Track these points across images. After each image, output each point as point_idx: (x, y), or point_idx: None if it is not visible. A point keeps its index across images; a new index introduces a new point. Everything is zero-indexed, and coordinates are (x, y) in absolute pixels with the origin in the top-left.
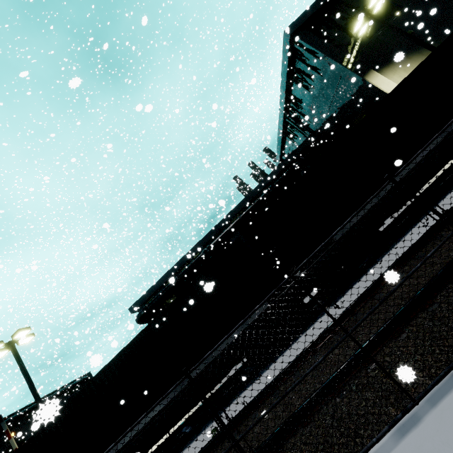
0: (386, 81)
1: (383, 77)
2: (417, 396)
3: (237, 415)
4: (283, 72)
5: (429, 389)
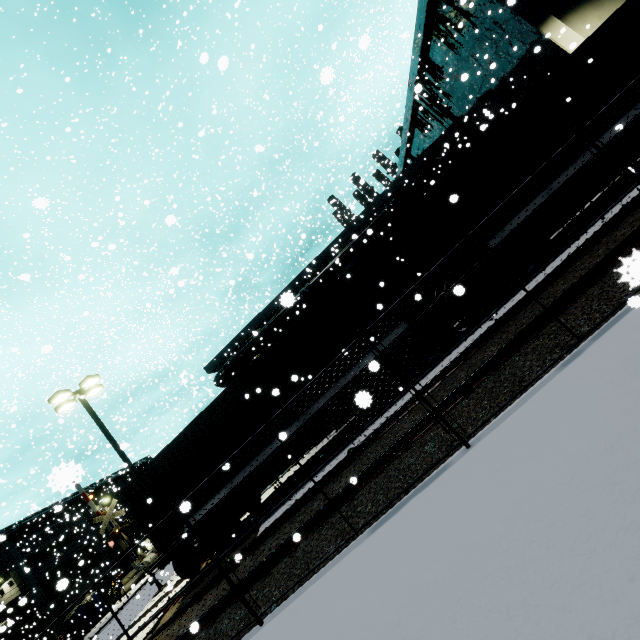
0: (570, 34)
1: (567, 28)
2: (582, 335)
3: (380, 426)
4: (419, 21)
5: (594, 328)
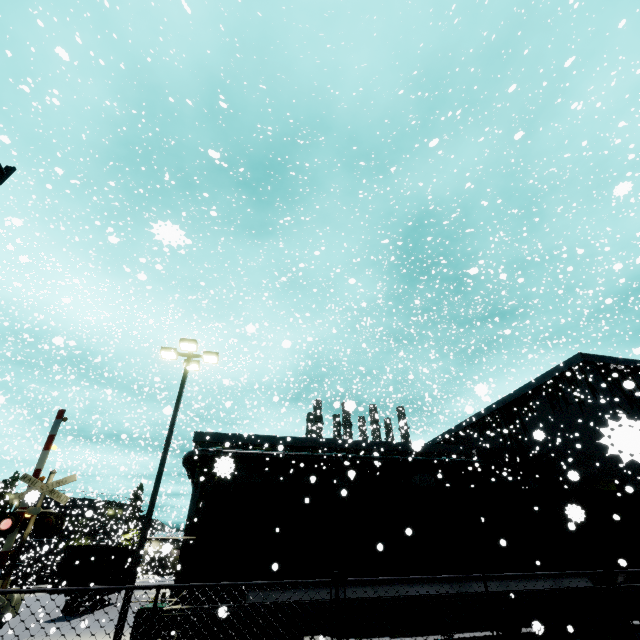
0: None
1: None
2: None
3: None
4: (544, 376)
5: None
